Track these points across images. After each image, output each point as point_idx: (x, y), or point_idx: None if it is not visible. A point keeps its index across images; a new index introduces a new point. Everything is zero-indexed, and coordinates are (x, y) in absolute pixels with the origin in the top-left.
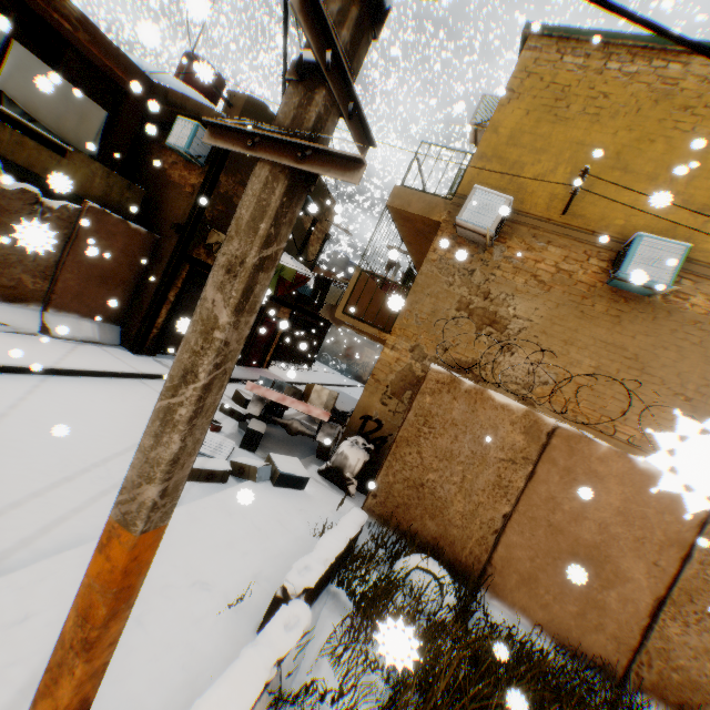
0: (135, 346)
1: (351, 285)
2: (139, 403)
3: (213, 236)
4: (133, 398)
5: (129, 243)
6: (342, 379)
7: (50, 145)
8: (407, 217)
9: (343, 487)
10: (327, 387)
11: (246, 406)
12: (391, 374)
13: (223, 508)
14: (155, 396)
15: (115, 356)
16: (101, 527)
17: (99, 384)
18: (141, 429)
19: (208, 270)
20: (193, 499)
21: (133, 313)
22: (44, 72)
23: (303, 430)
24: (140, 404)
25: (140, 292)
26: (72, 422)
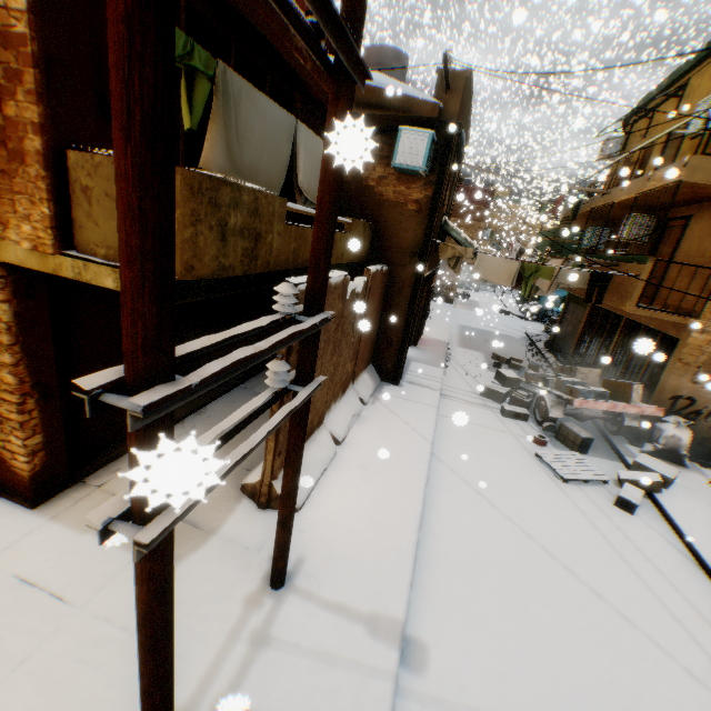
0: (397, 379)
1: (642, 278)
2: (486, 445)
3: (447, 251)
4: (477, 442)
5: (380, 288)
6: (442, 309)
7: (290, 212)
8: (696, 187)
9: (678, 462)
10: (453, 327)
11: (503, 399)
12: (700, 356)
13: (703, 535)
14: (472, 428)
15: (403, 399)
16: (701, 594)
17: (447, 439)
18: (538, 476)
19: (426, 280)
20: (663, 532)
21: (381, 348)
22: (310, 141)
23: (592, 415)
24: (488, 445)
25: (382, 327)
26: (522, 497)
